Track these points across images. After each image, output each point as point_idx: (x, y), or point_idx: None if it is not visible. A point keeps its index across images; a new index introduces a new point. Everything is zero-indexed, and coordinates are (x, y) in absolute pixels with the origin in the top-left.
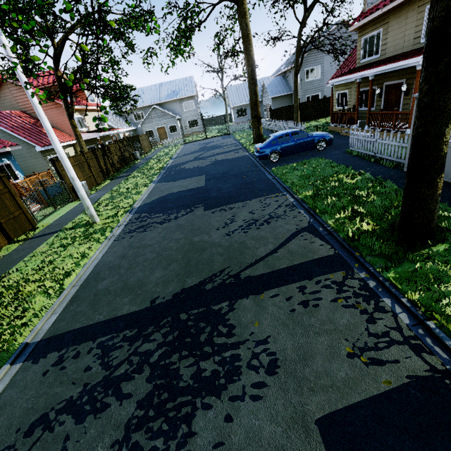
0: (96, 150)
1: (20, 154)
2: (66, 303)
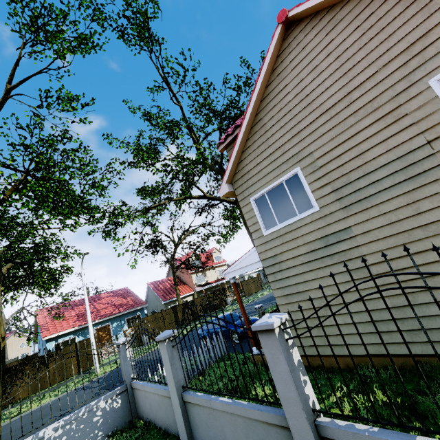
0: (177, 306)
1: (159, 304)
2: (5, 424)
